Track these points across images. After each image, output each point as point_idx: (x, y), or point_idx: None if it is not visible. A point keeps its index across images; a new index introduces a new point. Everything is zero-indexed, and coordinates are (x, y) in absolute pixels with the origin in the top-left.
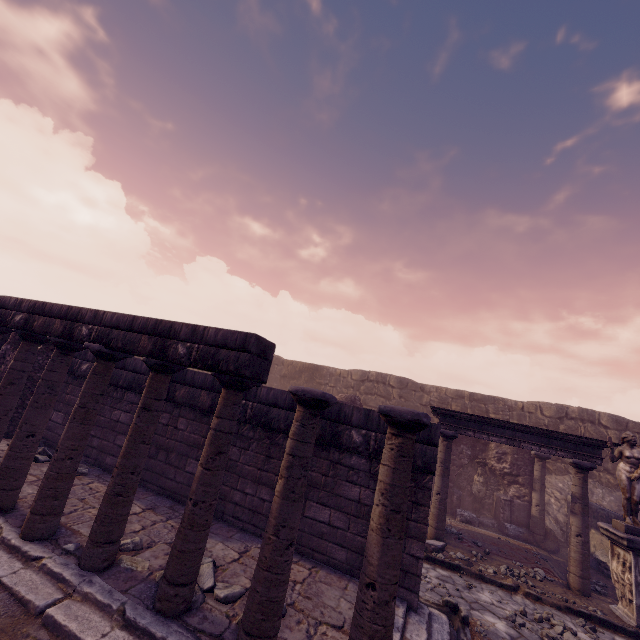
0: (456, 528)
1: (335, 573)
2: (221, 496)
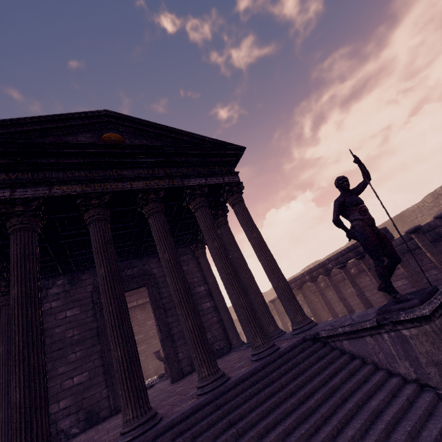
0: None
1: None
2: None
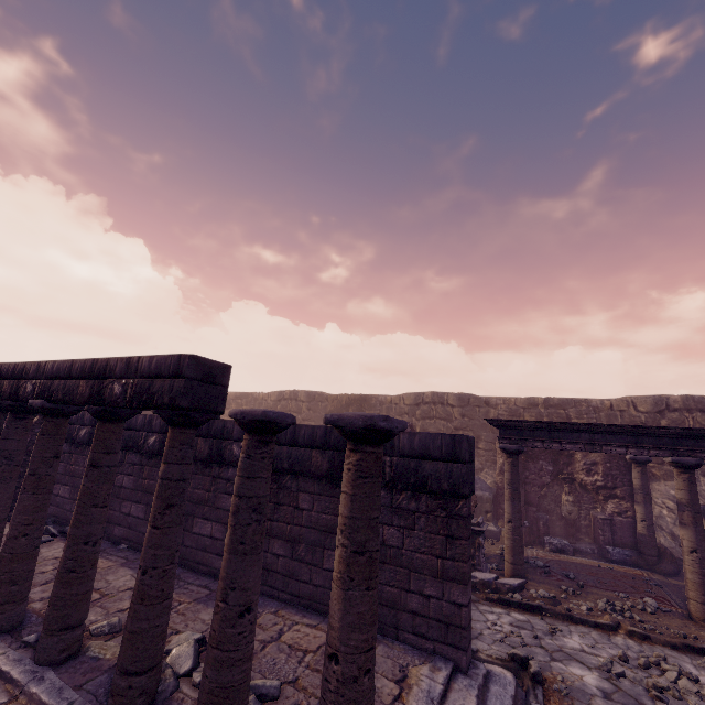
0: (543, 560)
1: None
2: None
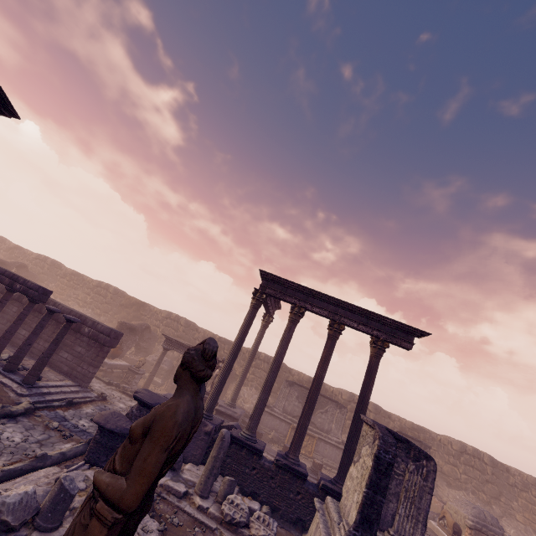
0: None
1: (60, 373)
2: None
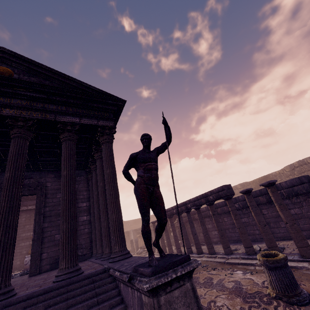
0: None
1: None
2: (252, 234)
